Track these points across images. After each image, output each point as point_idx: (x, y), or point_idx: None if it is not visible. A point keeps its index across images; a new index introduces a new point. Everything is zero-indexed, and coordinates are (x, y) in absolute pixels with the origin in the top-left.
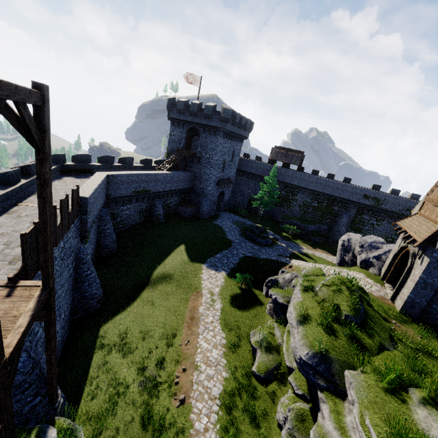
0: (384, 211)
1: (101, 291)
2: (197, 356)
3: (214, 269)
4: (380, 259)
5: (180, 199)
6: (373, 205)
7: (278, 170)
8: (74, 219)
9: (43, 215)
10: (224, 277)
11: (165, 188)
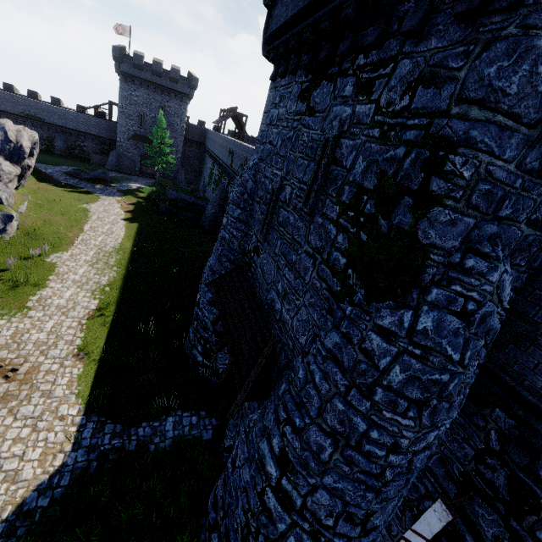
0: (234, 173)
1: None
2: None
3: None
4: None
5: (102, 149)
6: (230, 165)
7: (212, 135)
8: None
9: None
10: None
11: (68, 125)
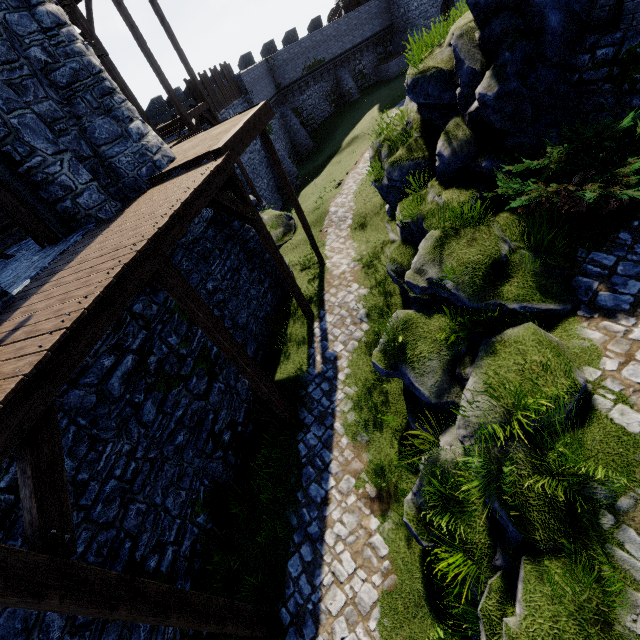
0: None
1: (296, 170)
2: (359, 164)
3: None
4: None
5: (378, 56)
6: None
7: None
8: (235, 95)
9: (174, 45)
10: None
11: (345, 46)
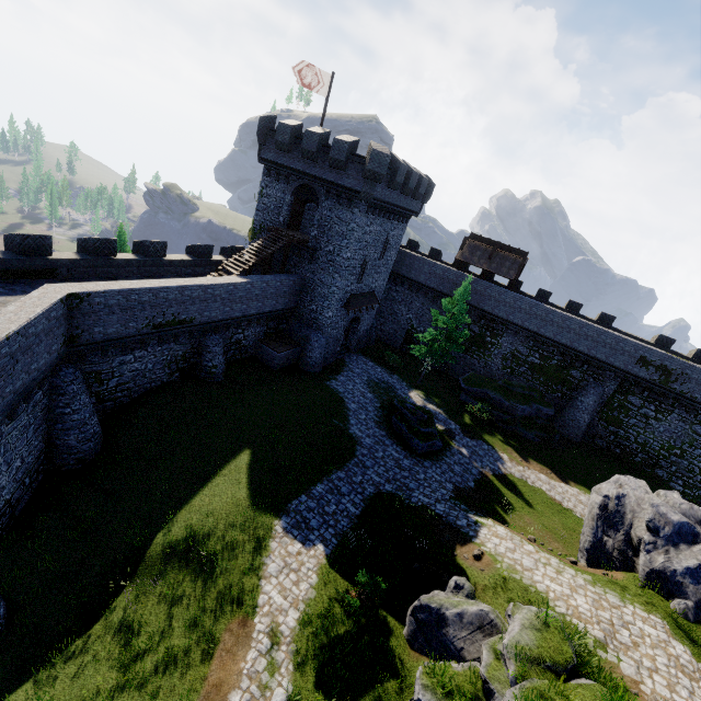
0: (678, 395)
1: None
2: None
3: (300, 539)
4: (700, 579)
5: (267, 329)
6: (655, 381)
7: (471, 283)
8: None
9: None
10: (318, 567)
11: (232, 313)
